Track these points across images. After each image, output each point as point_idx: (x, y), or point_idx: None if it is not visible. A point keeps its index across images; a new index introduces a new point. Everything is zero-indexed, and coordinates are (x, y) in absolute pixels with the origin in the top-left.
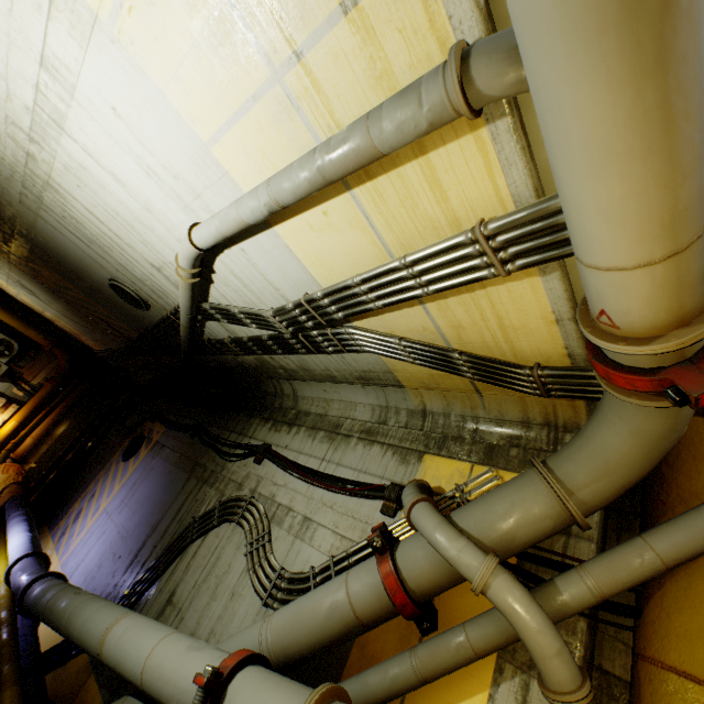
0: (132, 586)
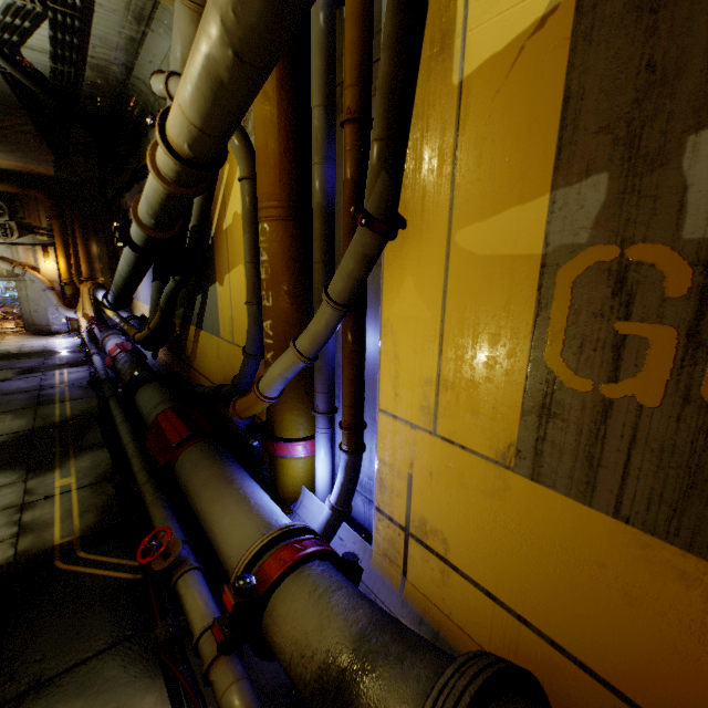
0: None
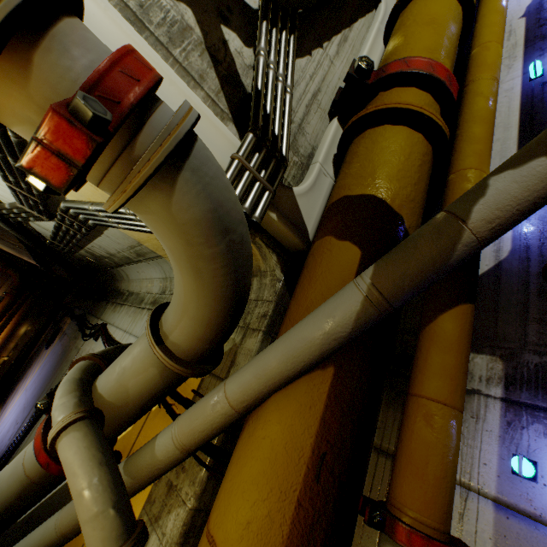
0: (9, 447)
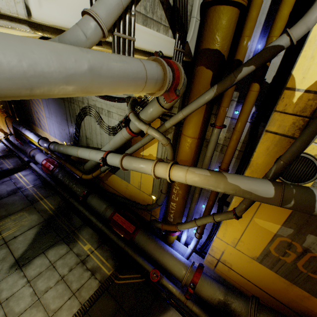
0: (74, 137)
